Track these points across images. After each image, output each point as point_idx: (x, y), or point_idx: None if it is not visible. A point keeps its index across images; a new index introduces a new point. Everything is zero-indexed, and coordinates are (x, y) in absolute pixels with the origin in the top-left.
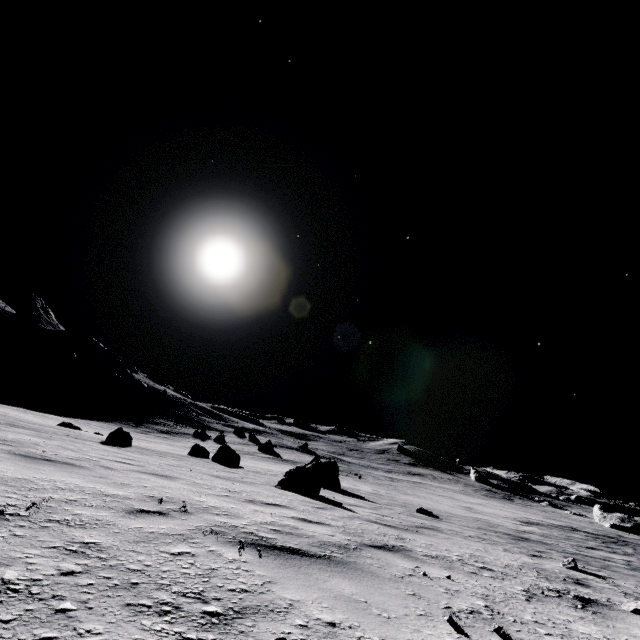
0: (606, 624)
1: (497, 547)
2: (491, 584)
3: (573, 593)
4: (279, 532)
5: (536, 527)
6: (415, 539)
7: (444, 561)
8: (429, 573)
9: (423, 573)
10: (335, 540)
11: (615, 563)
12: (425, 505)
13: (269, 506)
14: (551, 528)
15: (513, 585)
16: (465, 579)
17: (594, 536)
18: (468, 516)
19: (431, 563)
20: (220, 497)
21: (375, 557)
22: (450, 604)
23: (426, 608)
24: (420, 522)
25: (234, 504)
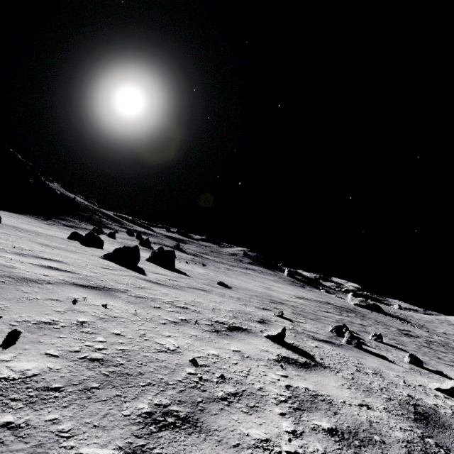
0: (211, 340)
1: (240, 302)
2: (148, 313)
3: (236, 325)
4: None
5: (304, 300)
6: (159, 290)
7: (145, 300)
8: (90, 302)
9: (73, 300)
10: (38, 277)
11: (329, 319)
12: (235, 283)
13: (36, 258)
14: (313, 301)
15: (180, 316)
16: (128, 308)
17: (338, 307)
18: (260, 291)
19: (121, 299)
20: None
21: (51, 289)
22: (29, 317)
23: None
24: (202, 287)
25: None
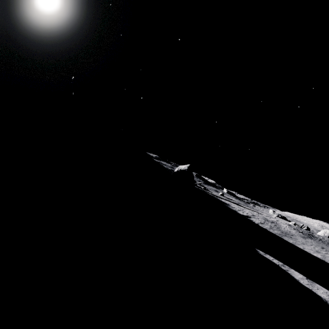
0: None
1: None
2: None
3: None
4: None
5: None
6: None
7: None
8: None
9: None
10: None
11: None
12: None
13: None
14: None
15: None
16: None
17: None
18: None
19: None
20: None
21: None
22: None
23: None
24: None
25: None
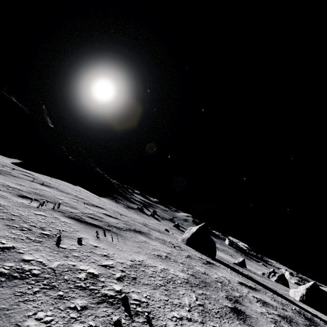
0: None
1: None
2: None
3: None
4: None
5: None
6: None
7: None
8: None
9: None
10: None
11: None
12: None
13: None
14: None
15: None
16: None
17: None
18: None
19: None
20: None
21: None
22: None
23: None
24: None
25: None
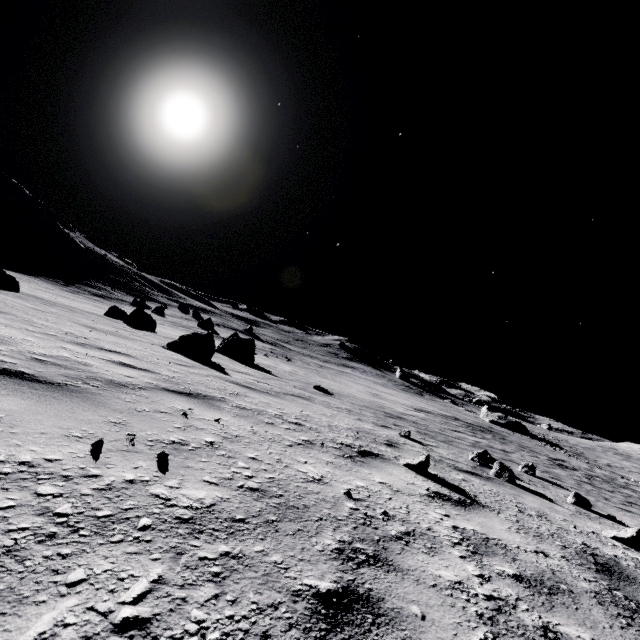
0: (350, 469)
1: (353, 417)
2: (267, 431)
3: (365, 449)
4: (41, 362)
5: (424, 414)
6: (257, 398)
7: (251, 413)
8: (199, 415)
9: (183, 413)
10: (124, 380)
11: (462, 441)
12: (334, 387)
13: (100, 350)
14: (437, 416)
15: (300, 436)
16: (242, 425)
17: (469, 425)
18: (367, 399)
19: (227, 411)
20: (33, 333)
21: (149, 396)
22: (156, 435)
23: (102, 433)
24: (300, 393)
25: (39, 339)
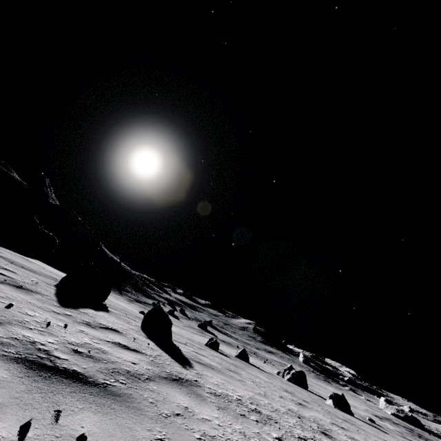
0: None
1: None
2: None
3: None
4: None
5: (386, 422)
6: None
7: None
8: None
9: None
10: None
11: None
12: None
13: None
14: (389, 422)
15: None
16: None
17: (407, 430)
18: (364, 415)
19: None
20: None
21: None
22: None
23: None
24: None
25: None
